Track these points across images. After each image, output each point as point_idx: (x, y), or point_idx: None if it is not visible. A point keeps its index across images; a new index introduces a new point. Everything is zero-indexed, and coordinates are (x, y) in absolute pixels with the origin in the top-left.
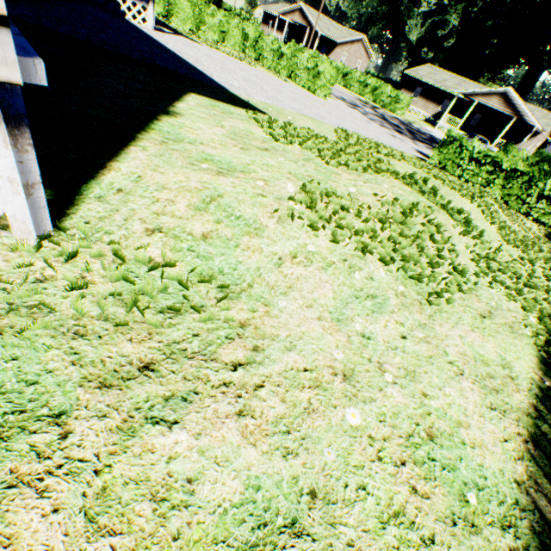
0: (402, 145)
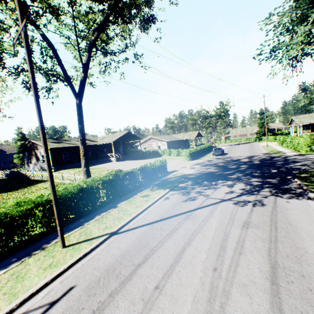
0: (170, 169)
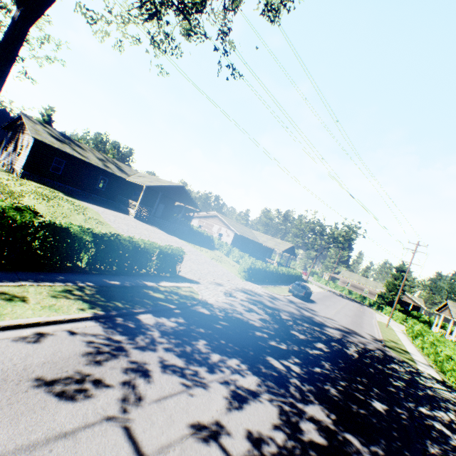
0: (192, 274)
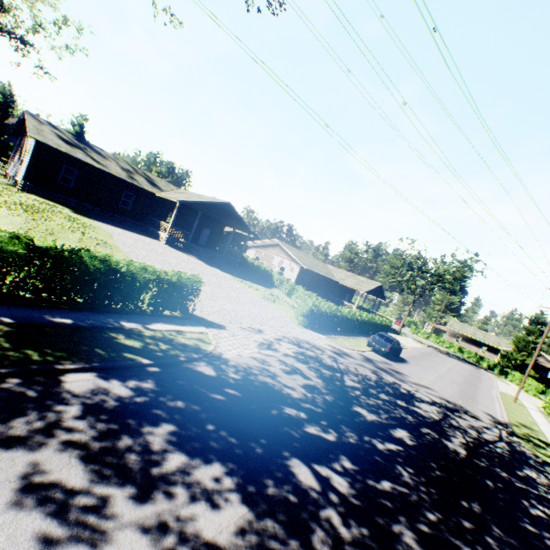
0: (220, 316)
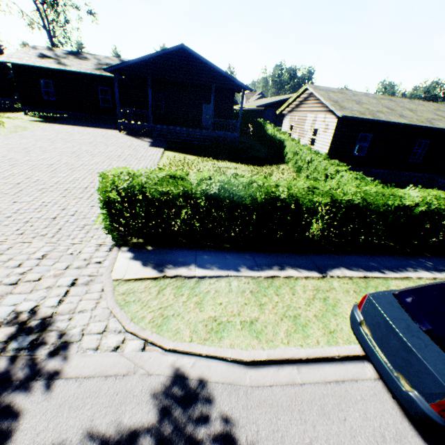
0: None
